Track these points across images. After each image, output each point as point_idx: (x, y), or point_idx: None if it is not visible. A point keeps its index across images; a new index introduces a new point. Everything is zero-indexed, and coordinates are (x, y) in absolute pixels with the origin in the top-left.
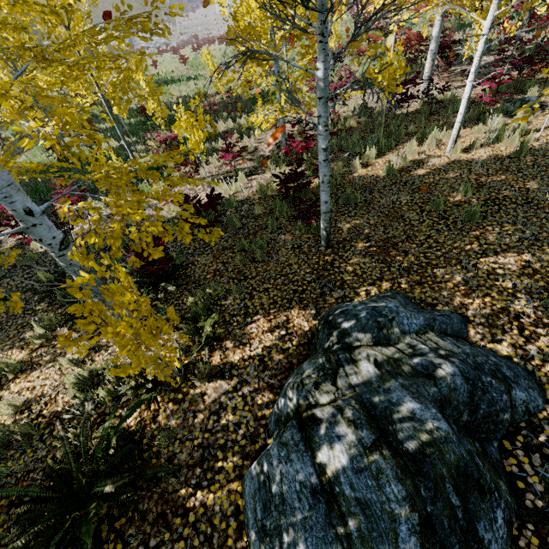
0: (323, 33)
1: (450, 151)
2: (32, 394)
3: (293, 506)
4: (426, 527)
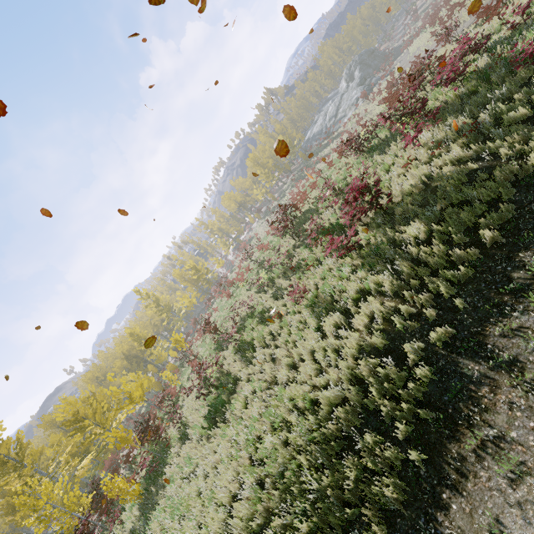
0: None
1: None
2: None
3: None
4: None
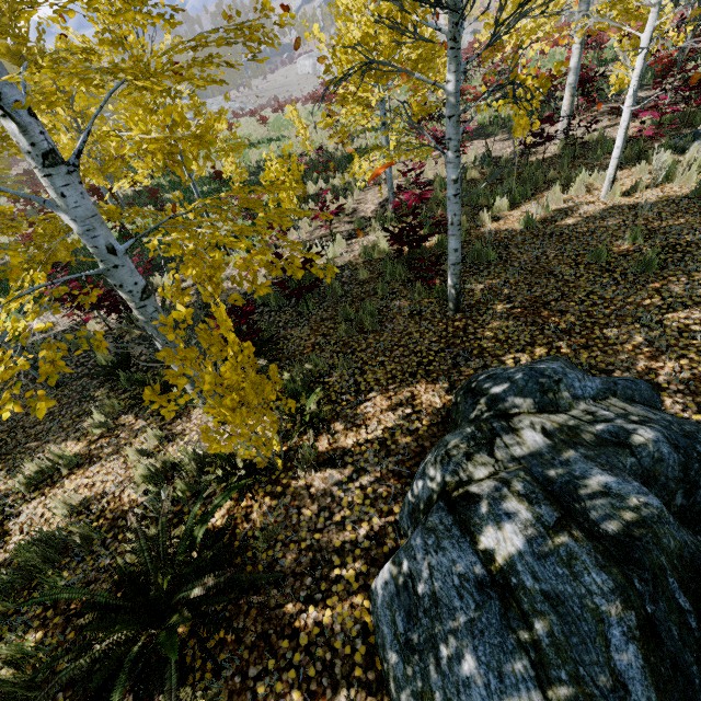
0: (455, 38)
1: (606, 195)
2: (91, 491)
3: (452, 606)
4: (649, 634)
